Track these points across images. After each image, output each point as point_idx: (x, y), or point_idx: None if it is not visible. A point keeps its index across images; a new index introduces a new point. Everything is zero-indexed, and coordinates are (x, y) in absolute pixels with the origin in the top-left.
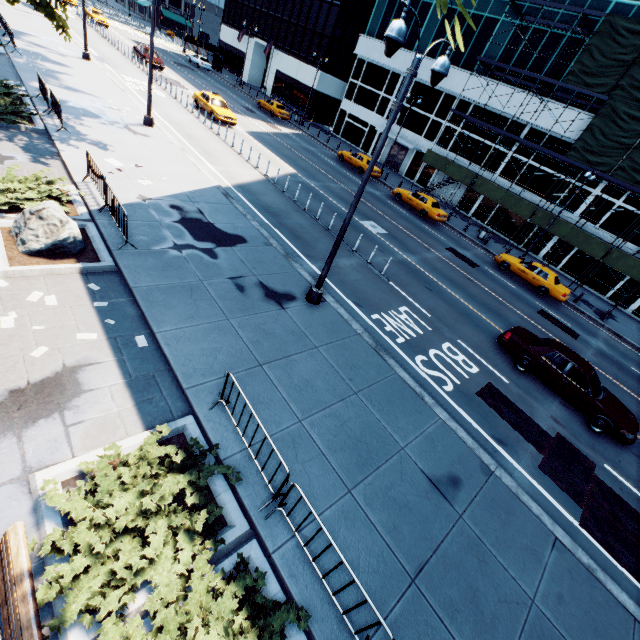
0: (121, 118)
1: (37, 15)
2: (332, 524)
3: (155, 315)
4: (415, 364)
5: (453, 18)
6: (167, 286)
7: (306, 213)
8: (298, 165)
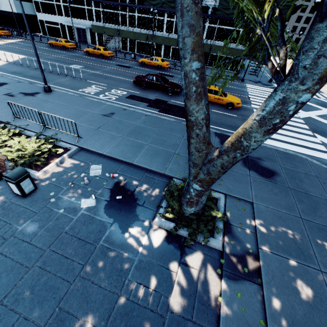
0: None
1: None
2: (68, 128)
3: None
4: (99, 97)
5: None
6: None
7: (37, 69)
8: (26, 54)
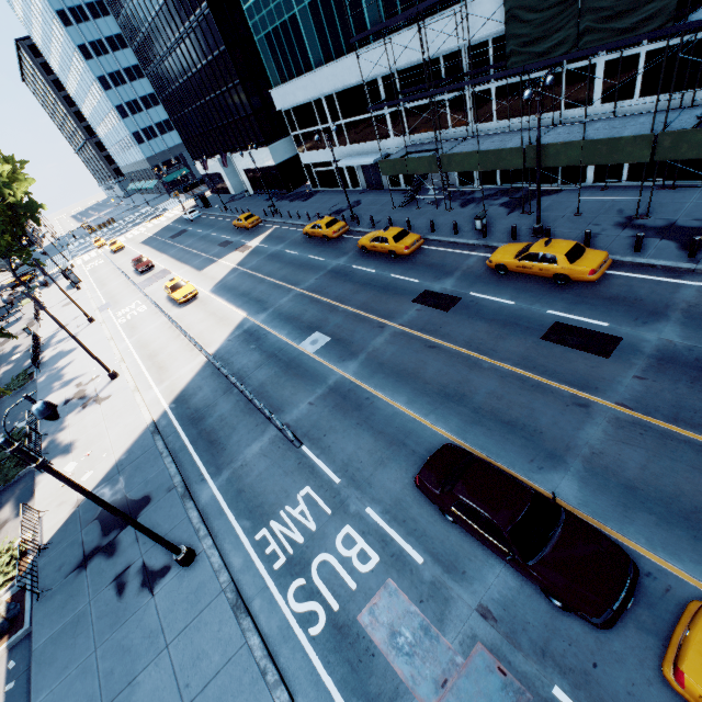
0: (95, 388)
1: (73, 294)
2: None
3: (38, 682)
4: (285, 601)
5: (319, 9)
6: (60, 630)
7: (235, 387)
8: (252, 299)
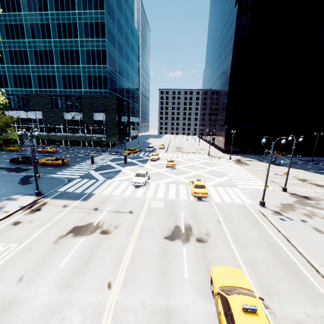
0: None
1: None
2: None
3: None
4: None
5: None
6: None
7: None
8: None
